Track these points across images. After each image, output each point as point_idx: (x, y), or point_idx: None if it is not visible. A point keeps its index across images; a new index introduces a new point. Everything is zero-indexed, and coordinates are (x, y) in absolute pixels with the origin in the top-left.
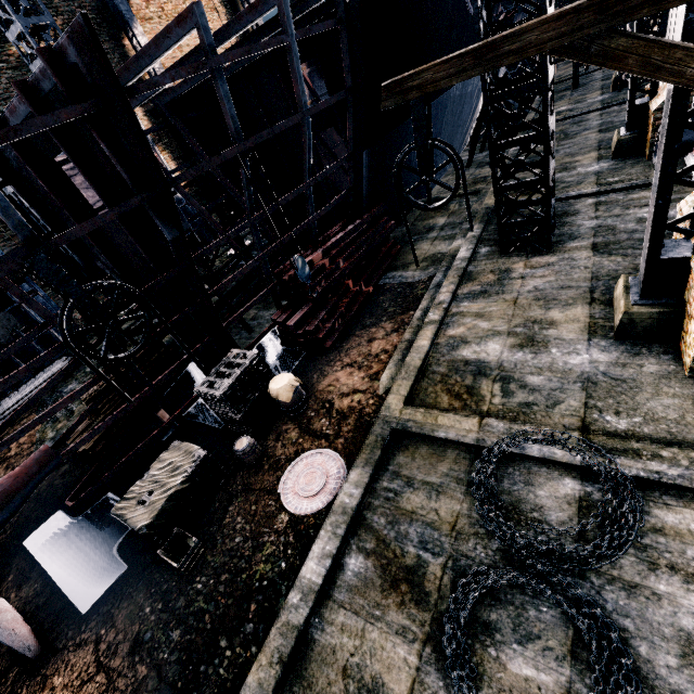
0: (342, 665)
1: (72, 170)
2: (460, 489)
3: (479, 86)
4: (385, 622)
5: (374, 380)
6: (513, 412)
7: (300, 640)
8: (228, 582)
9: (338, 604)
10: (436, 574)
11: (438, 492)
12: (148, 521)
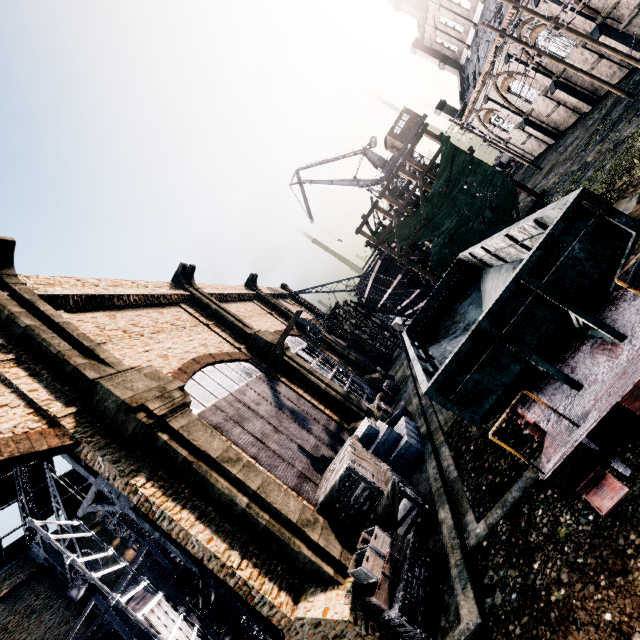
0: None
1: (145, 592)
2: None
3: None
4: None
5: None
6: None
7: None
8: None
9: None
10: None
11: None
12: None
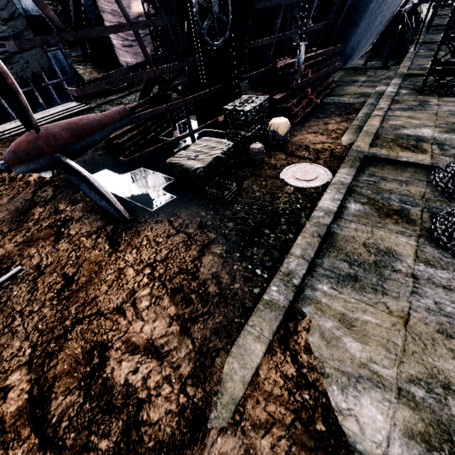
0: (361, 243)
1: None
2: (422, 183)
3: (401, 0)
4: (387, 229)
5: (336, 139)
6: (450, 157)
7: (327, 232)
8: (259, 209)
9: (349, 221)
10: (417, 213)
11: (406, 184)
12: (202, 165)
